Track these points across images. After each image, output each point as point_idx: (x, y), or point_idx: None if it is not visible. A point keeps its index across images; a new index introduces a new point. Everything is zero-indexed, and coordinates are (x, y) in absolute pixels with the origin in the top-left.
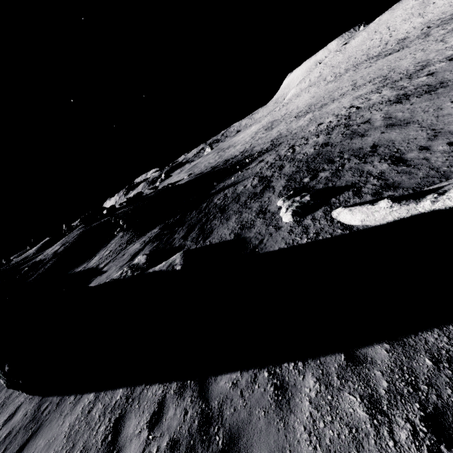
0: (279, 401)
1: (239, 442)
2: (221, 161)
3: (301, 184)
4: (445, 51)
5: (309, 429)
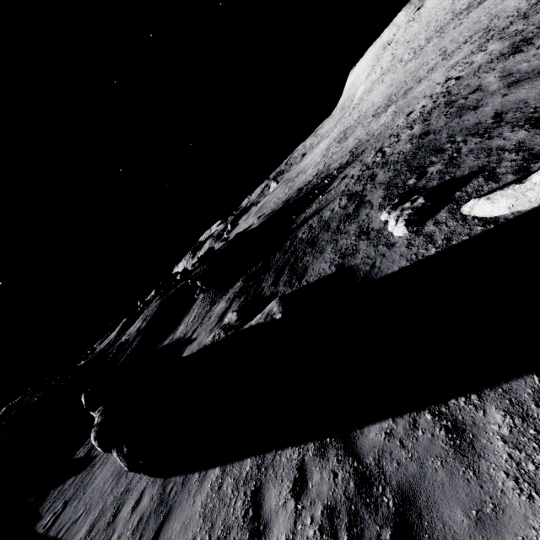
0: (457, 446)
1: (417, 501)
2: (293, 192)
3: (405, 188)
4: None
5: (514, 474)
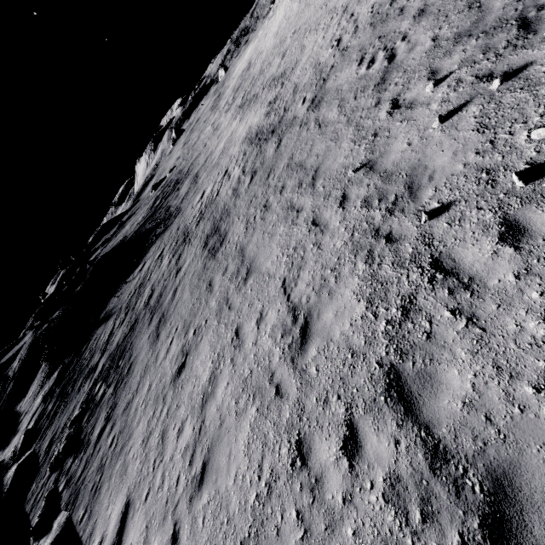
0: None
1: None
2: (181, 170)
3: (92, 394)
4: (307, 85)
5: None
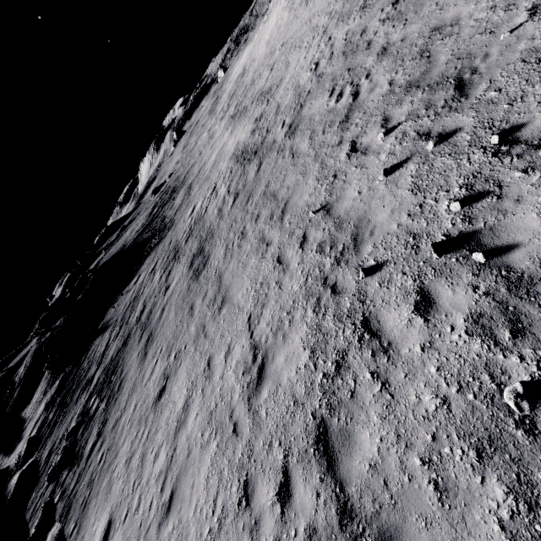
0: None
1: None
2: (178, 177)
3: (87, 407)
4: (287, 108)
5: None
